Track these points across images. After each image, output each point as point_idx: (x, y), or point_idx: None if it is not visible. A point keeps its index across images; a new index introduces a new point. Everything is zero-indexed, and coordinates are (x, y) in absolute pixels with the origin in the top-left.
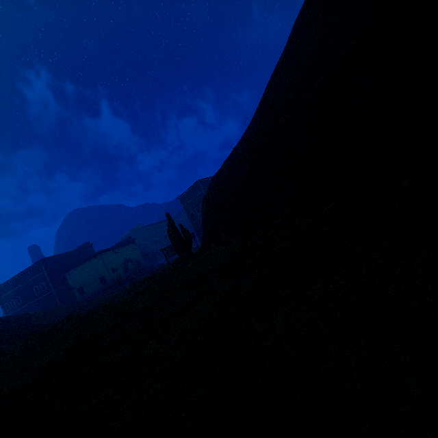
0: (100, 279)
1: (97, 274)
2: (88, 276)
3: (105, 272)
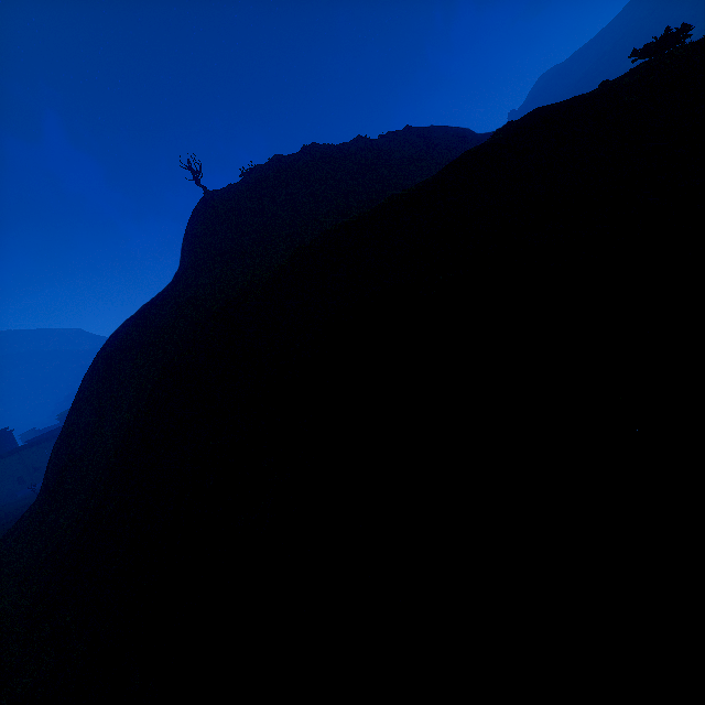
0: (18, 479)
1: (14, 474)
2: (3, 476)
3: (24, 471)
